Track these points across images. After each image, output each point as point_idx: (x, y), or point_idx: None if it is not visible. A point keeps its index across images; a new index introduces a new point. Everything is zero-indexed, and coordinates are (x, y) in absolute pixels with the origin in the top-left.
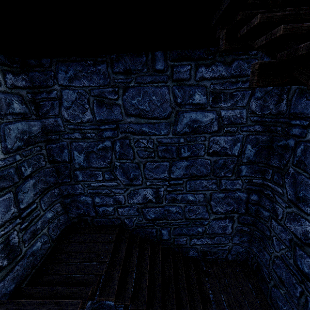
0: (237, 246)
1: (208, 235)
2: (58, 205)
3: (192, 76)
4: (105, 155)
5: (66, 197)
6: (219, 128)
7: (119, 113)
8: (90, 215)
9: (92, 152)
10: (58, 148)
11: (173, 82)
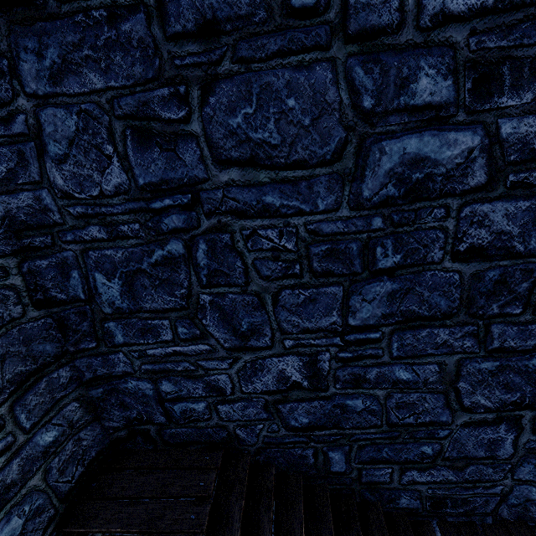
0: (526, 486)
1: (448, 462)
2: (72, 406)
3: (407, 16)
4: (172, 279)
5: (91, 384)
6: (492, 177)
7: (198, 160)
8: (155, 422)
9: (140, 273)
10: (54, 268)
11: (347, 44)
